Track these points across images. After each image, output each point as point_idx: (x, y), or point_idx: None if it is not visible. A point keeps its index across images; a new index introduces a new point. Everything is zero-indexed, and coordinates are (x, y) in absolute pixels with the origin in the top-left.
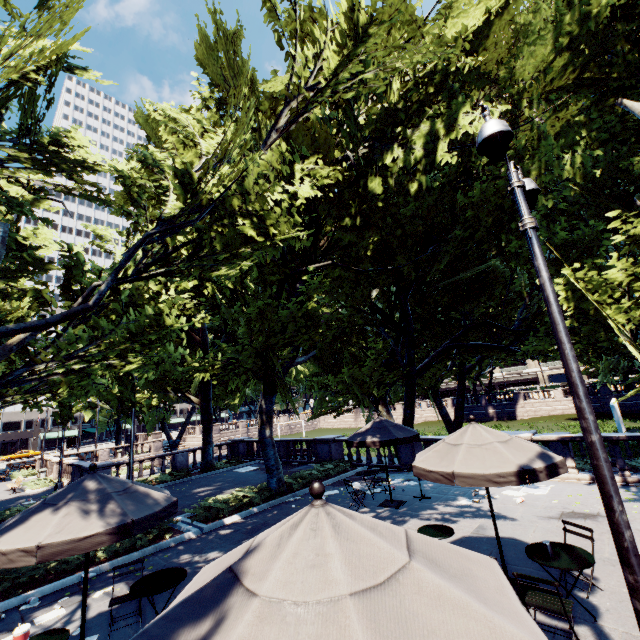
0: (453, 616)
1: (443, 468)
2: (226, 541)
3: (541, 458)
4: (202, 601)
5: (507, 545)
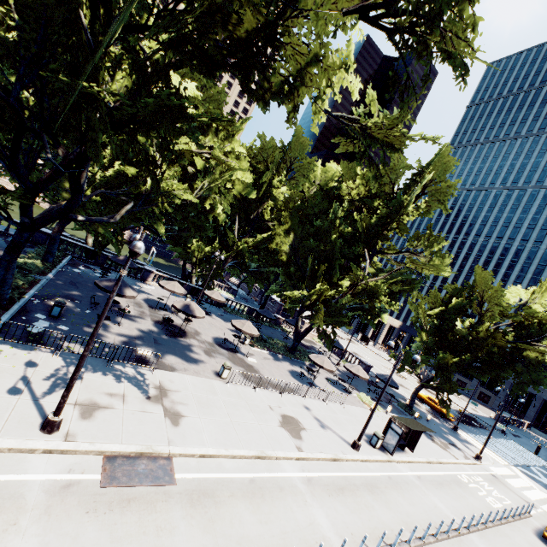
0: (202, 310)
1: (173, 290)
2: (70, 287)
3: (186, 292)
4: (188, 308)
5: (157, 301)
